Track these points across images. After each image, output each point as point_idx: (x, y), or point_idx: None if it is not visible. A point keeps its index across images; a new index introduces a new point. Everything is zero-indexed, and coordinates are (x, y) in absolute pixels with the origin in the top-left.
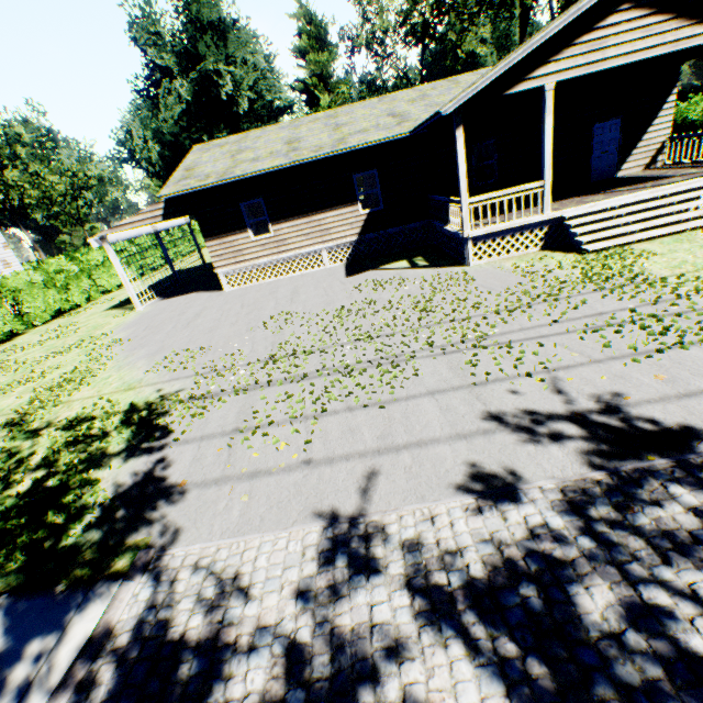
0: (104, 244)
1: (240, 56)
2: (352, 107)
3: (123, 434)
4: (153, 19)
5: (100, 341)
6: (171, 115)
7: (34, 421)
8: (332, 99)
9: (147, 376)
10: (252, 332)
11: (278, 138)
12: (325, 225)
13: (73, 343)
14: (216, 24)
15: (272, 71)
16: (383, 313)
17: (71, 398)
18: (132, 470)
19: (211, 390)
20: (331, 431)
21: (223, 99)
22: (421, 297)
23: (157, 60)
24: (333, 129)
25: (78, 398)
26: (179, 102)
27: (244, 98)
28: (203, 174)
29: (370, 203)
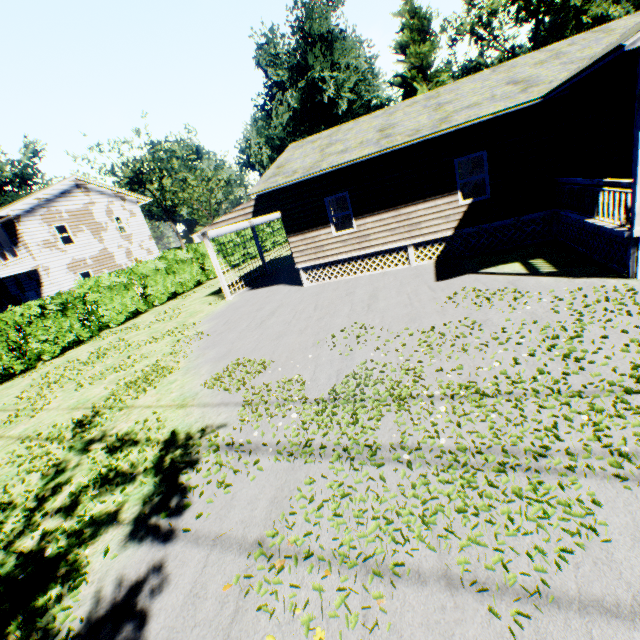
0: (204, 239)
1: (343, 62)
2: (456, 83)
3: (146, 484)
4: (274, 43)
5: (188, 330)
6: (280, 123)
7: (97, 426)
8: (429, 89)
9: (203, 390)
10: (317, 347)
11: (370, 127)
12: (414, 219)
13: (169, 329)
14: (325, 36)
15: (372, 72)
16: (495, 348)
17: (136, 402)
18: (122, 572)
19: (252, 437)
20: (409, 639)
21: (325, 103)
22: (556, 326)
23: (274, 77)
24: (433, 109)
25: (140, 404)
26: (288, 111)
27: (343, 99)
28: (291, 170)
29: (466, 191)
